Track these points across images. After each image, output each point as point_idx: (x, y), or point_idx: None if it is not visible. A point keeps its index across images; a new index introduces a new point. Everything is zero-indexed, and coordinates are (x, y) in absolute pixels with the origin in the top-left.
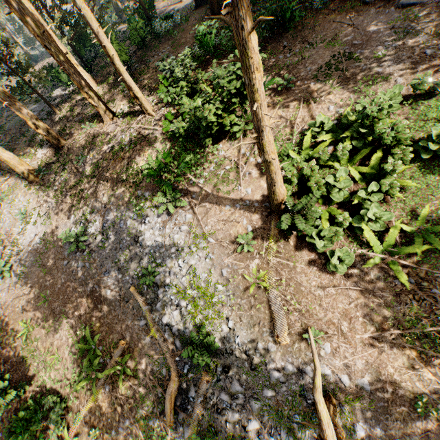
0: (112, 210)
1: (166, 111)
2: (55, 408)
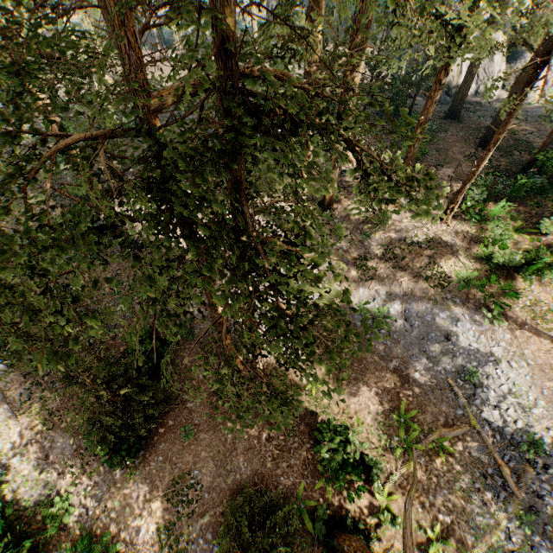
0: (417, 301)
1: (462, 228)
2: (379, 465)
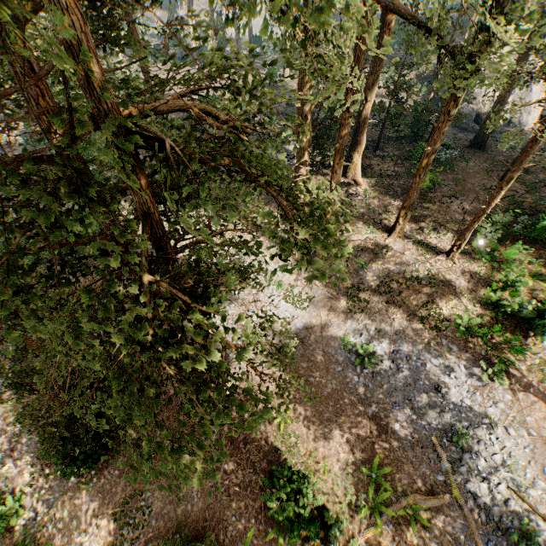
0: (407, 342)
1: (470, 267)
2: (339, 525)
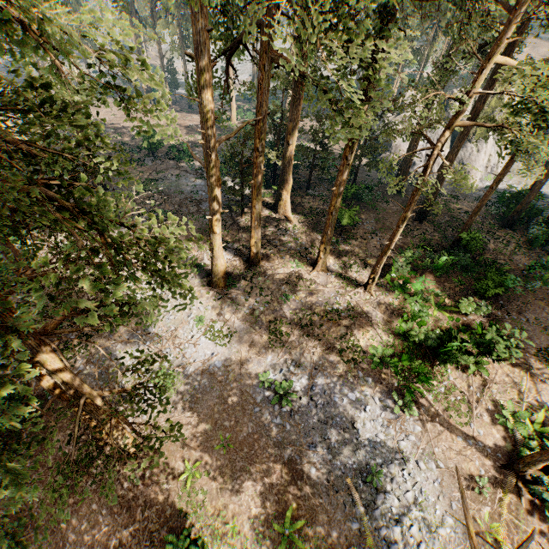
0: (326, 376)
1: (386, 299)
2: None
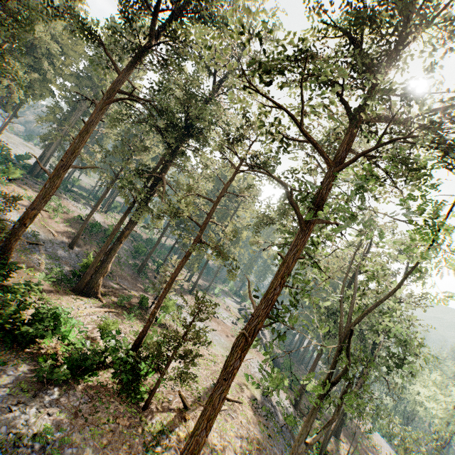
0: None
1: None
2: None
